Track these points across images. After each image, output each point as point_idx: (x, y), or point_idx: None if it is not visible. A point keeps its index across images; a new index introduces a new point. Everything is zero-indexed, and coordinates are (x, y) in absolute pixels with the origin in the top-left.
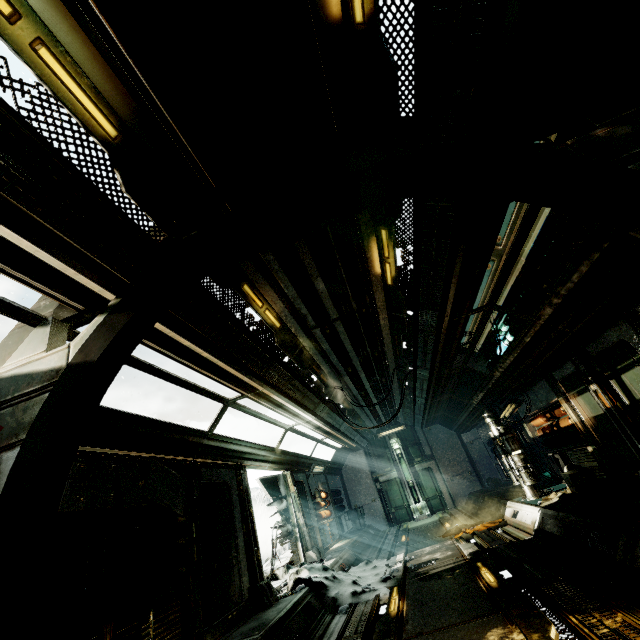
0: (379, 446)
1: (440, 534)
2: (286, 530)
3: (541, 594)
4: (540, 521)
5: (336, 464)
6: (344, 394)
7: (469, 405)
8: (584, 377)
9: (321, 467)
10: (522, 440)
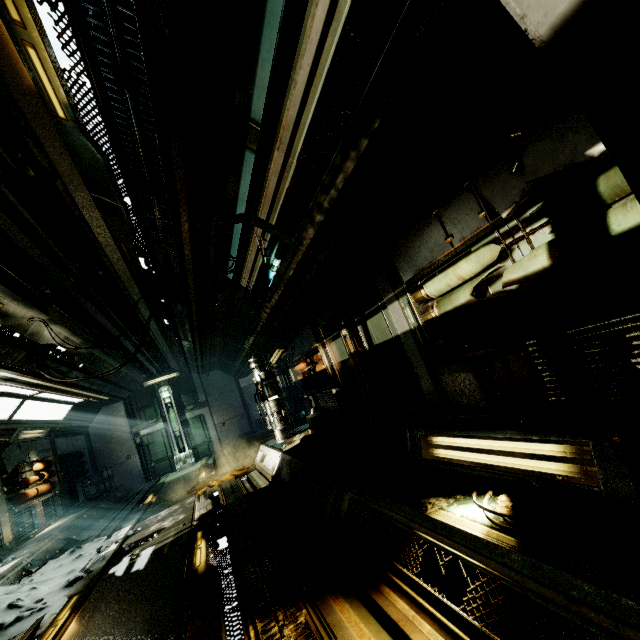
0: (145, 396)
1: (189, 488)
2: None
3: (238, 583)
4: (279, 467)
5: (76, 422)
6: (48, 330)
7: (242, 350)
8: (339, 322)
9: (40, 430)
10: (288, 384)
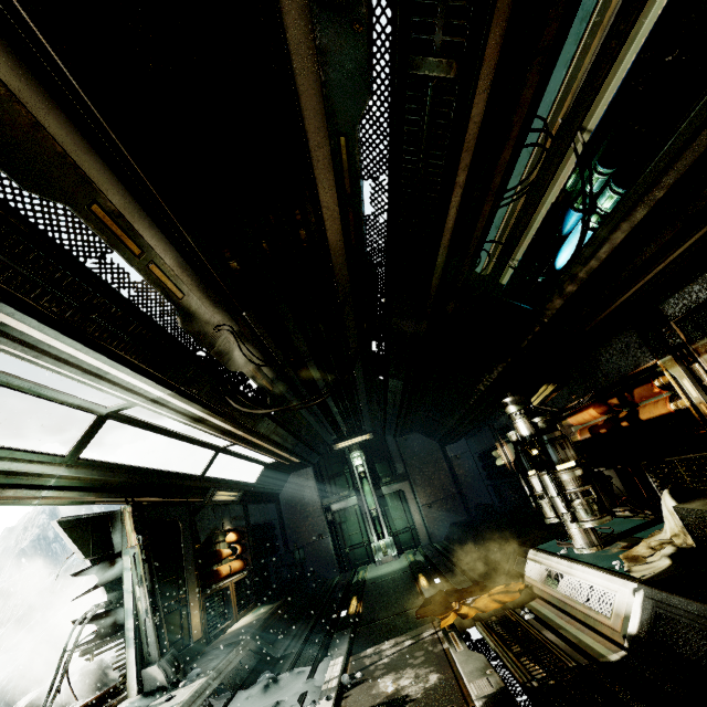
0: (335, 462)
1: (412, 603)
2: (110, 623)
3: None
4: (649, 620)
5: (268, 487)
6: (236, 341)
7: (471, 394)
8: None
9: (233, 493)
10: None
